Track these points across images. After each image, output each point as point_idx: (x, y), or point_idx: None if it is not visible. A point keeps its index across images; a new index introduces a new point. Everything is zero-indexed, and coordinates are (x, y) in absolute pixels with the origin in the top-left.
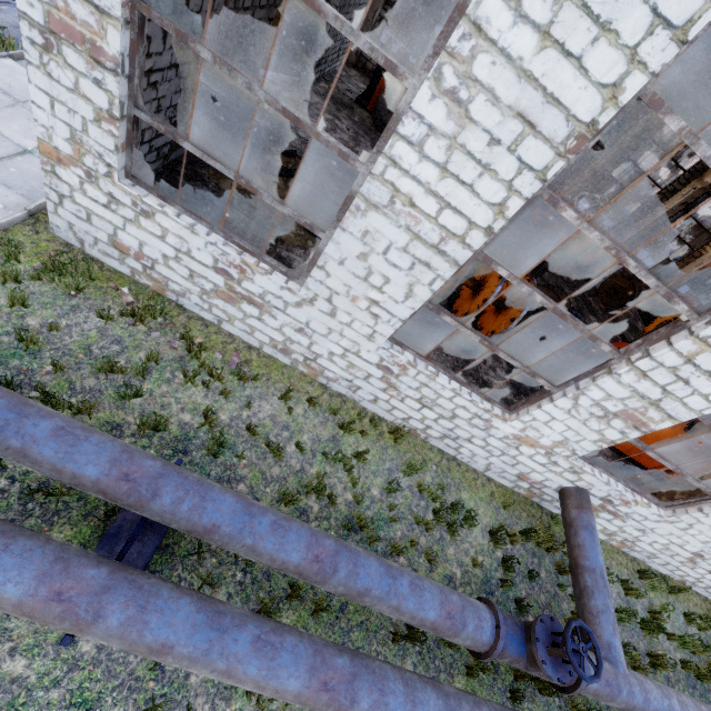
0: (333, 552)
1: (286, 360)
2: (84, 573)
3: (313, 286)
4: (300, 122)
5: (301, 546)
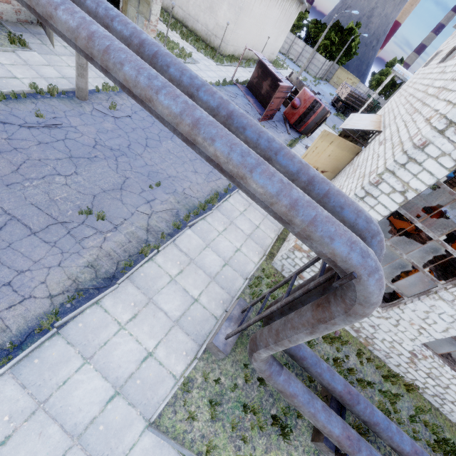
0: (421, 451)
1: (354, 334)
2: (351, 430)
3: (392, 313)
4: (418, 267)
5: (409, 443)
